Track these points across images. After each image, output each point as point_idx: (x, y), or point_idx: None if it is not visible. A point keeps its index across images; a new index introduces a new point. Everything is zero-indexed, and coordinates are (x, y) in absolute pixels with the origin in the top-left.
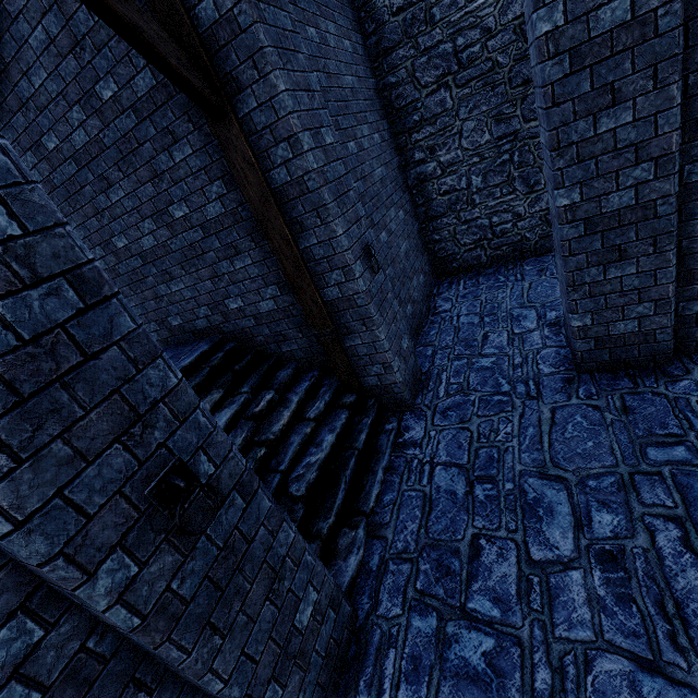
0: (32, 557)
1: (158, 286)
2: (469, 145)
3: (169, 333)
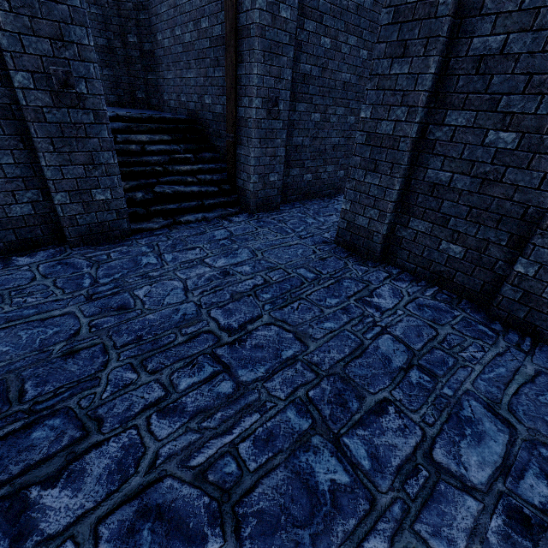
0: (2, 45)
1: (183, 70)
2: None
3: (179, 105)
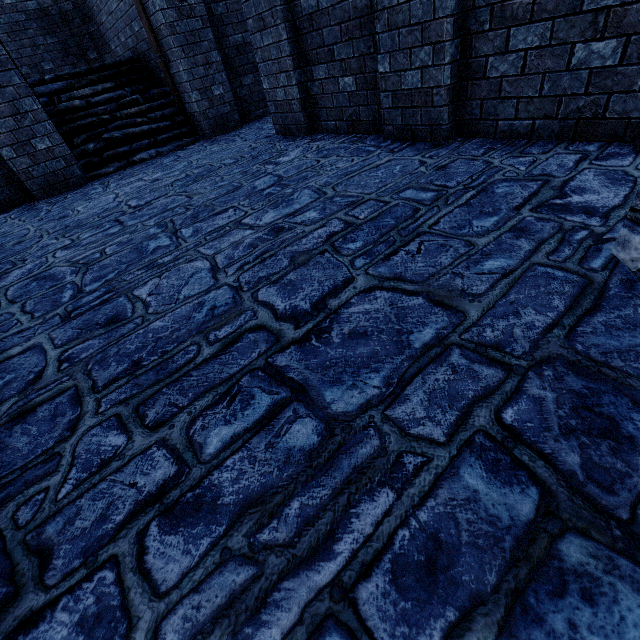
0: None
1: (108, 3)
2: None
3: (123, 49)
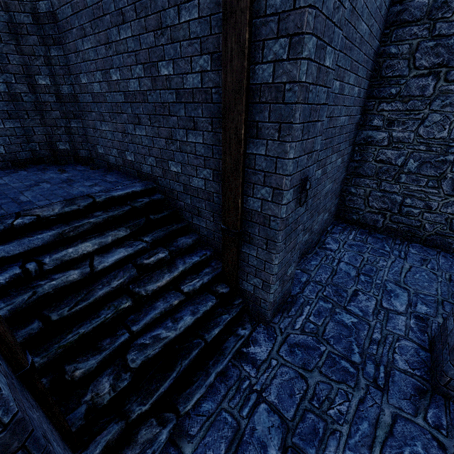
0: None
1: (128, 124)
2: (424, 133)
3: (123, 162)
